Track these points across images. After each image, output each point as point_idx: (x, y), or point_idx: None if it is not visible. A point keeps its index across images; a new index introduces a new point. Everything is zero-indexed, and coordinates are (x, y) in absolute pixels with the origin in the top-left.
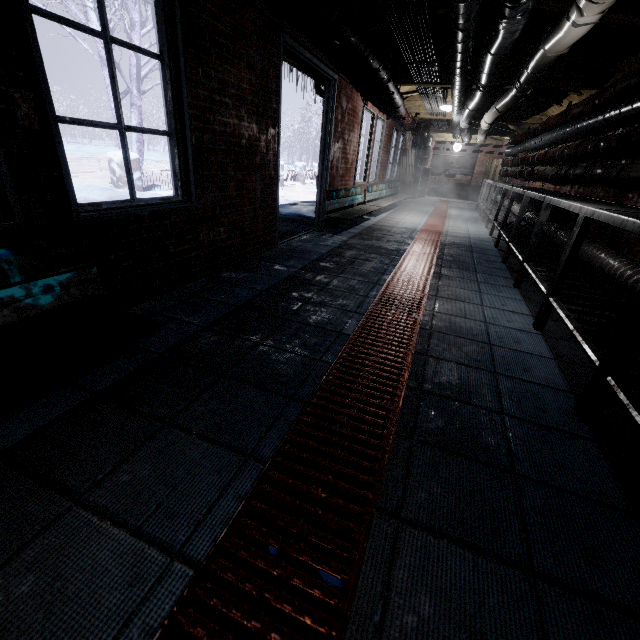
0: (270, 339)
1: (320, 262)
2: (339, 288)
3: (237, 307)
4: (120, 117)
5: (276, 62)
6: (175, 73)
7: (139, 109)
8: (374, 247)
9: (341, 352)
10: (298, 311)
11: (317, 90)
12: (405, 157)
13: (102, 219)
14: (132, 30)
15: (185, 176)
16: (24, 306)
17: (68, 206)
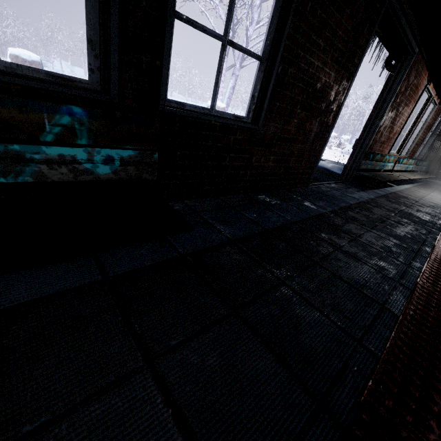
0: (295, 281)
1: (349, 211)
2: (373, 244)
3: (266, 230)
4: (227, 30)
5: (374, 19)
6: (287, 1)
7: (236, 77)
8: (404, 212)
9: (390, 341)
10: (328, 256)
11: (387, 64)
12: (438, 142)
13: (181, 117)
14: (250, 25)
15: (260, 101)
16: (82, 169)
17: (158, 96)
